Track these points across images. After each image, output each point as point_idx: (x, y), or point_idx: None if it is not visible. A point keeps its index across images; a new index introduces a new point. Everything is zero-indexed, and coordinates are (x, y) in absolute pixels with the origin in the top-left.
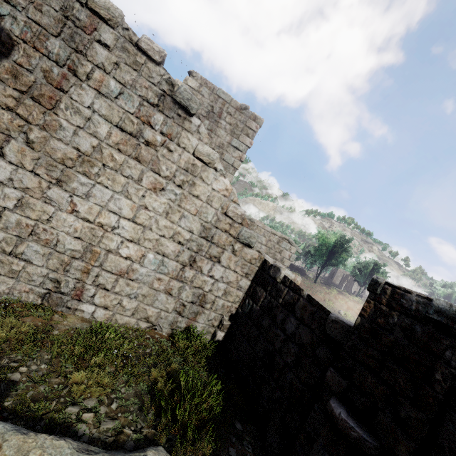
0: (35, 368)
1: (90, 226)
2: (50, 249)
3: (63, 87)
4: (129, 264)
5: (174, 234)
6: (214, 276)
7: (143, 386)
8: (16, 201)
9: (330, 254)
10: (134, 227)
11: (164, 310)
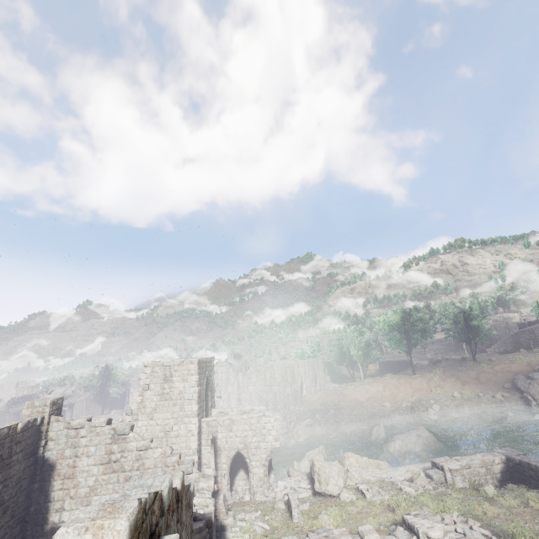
0: None
1: None
2: None
3: (75, 466)
4: None
5: None
6: None
7: None
8: None
9: (404, 335)
10: None
11: None
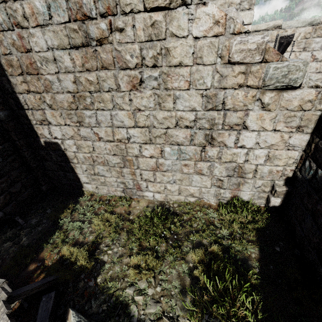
0: (116, 250)
1: (114, 144)
2: (107, 166)
3: (27, 48)
4: (155, 161)
5: (177, 121)
6: (245, 146)
7: (185, 268)
8: (74, 146)
9: None
10: (140, 132)
11: (202, 187)
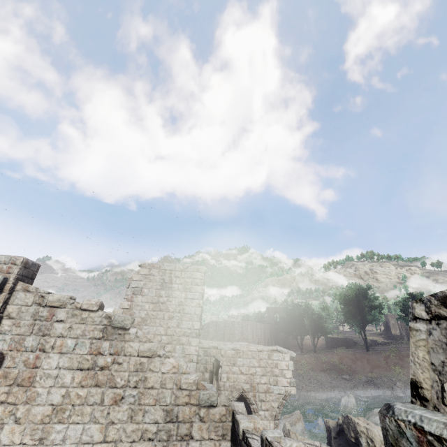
0: None
1: None
2: None
3: (37, 365)
4: None
5: (143, 434)
6: None
7: None
8: None
9: (360, 310)
10: None
11: None
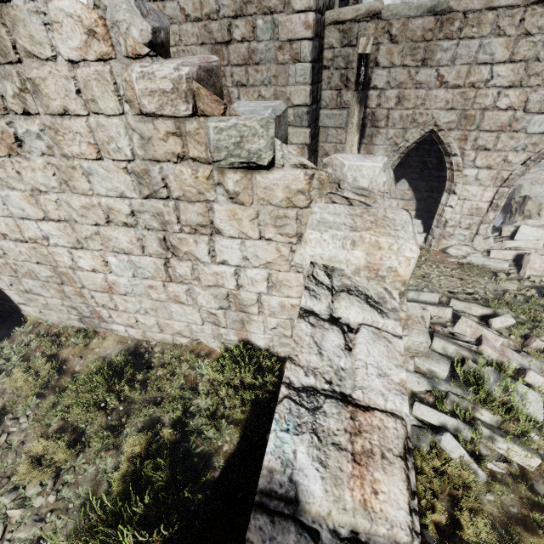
0: (26, 425)
1: (30, 246)
2: (38, 280)
3: None
4: (103, 278)
5: (107, 214)
6: (228, 262)
7: (110, 463)
8: None
9: None
10: (59, 228)
11: (191, 322)
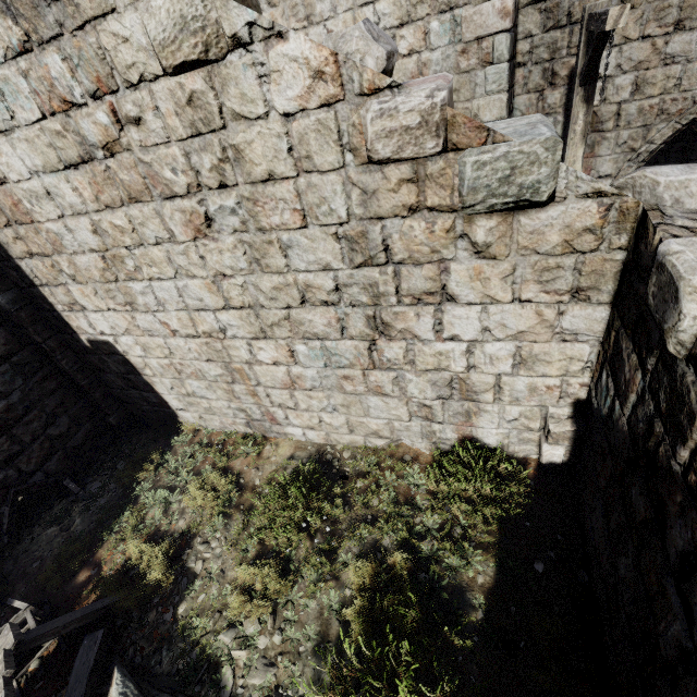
0: (220, 550)
1: (202, 341)
2: (204, 381)
3: None
4: (285, 371)
5: (303, 293)
6: (460, 336)
7: (334, 598)
8: (138, 347)
9: None
10: (240, 317)
11: (393, 419)
